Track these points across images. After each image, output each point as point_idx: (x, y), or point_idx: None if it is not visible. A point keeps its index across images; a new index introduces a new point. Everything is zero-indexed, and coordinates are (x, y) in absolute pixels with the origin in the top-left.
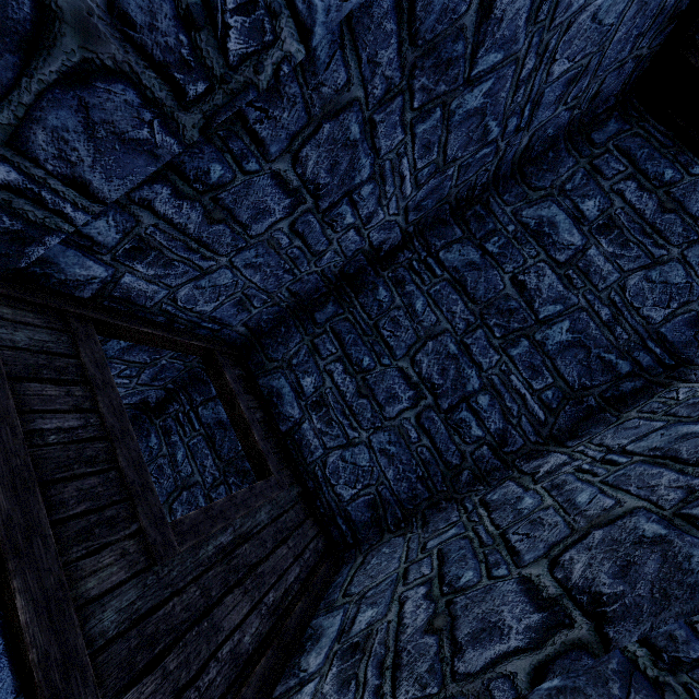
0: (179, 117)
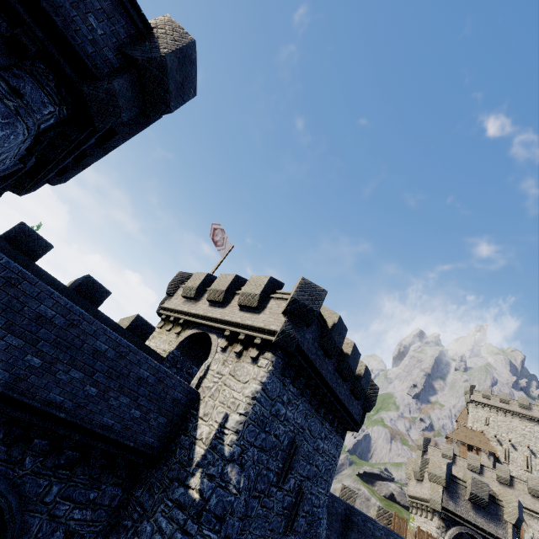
0: None
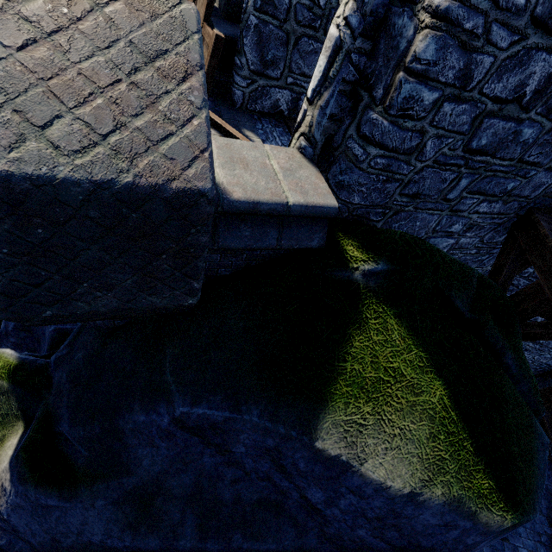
0: (317, 36)
